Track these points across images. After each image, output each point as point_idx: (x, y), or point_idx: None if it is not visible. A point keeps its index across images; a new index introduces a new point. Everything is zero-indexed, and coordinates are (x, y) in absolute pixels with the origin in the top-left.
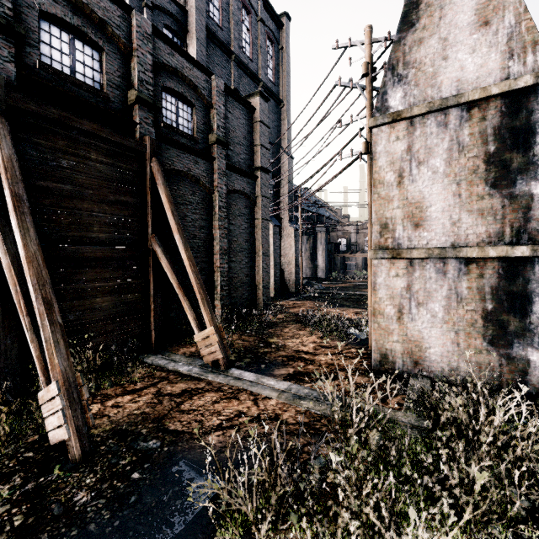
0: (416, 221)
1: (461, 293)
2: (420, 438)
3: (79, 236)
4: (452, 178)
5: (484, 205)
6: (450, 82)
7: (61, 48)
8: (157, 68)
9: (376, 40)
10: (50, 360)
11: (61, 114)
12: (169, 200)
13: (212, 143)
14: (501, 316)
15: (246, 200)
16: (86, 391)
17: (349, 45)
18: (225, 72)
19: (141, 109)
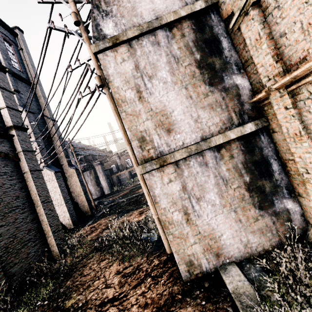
0: (167, 127)
1: (225, 176)
2: None
3: None
4: (180, 84)
5: (210, 100)
6: (148, 12)
7: None
8: None
9: (77, 1)
10: None
11: None
12: None
13: None
14: (257, 183)
15: (3, 159)
16: None
17: (54, 1)
18: None
19: None
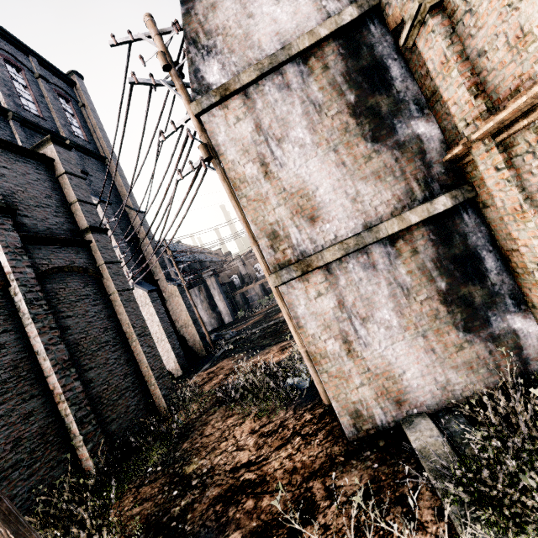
0: (309, 214)
1: (405, 282)
2: None
3: None
4: (325, 145)
5: (376, 165)
6: (269, 38)
7: None
8: None
9: (163, 31)
10: None
11: None
12: None
13: None
14: (460, 290)
15: (82, 276)
16: None
17: (132, 39)
18: (2, 132)
19: None
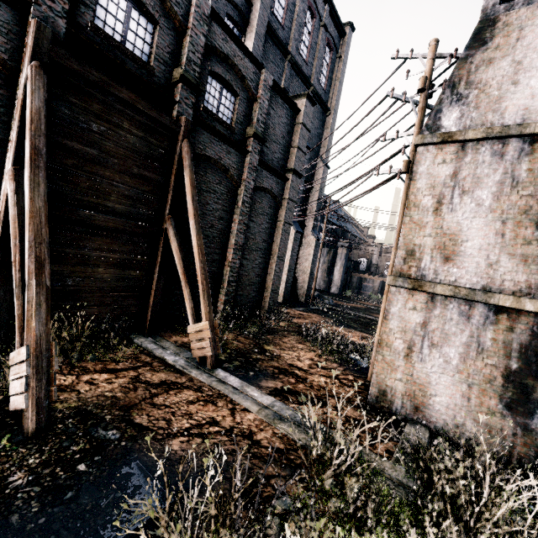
0: (447, 254)
1: (484, 343)
2: (406, 502)
3: (95, 202)
4: (498, 214)
5: (530, 251)
6: (515, 110)
7: (117, 14)
8: (209, 51)
9: (439, 56)
10: (28, 321)
11: (101, 77)
12: (192, 183)
13: (249, 136)
14: (526, 379)
15: (272, 200)
16: (56, 362)
17: (410, 57)
18: (278, 70)
19: (184, 88)
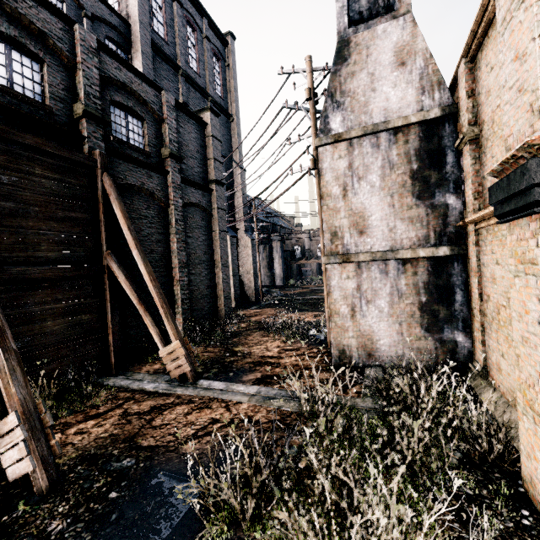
0: (360, 229)
1: (401, 289)
2: (376, 417)
3: (25, 256)
4: (387, 191)
5: (413, 213)
6: (379, 111)
7: None
8: (104, 82)
9: (315, 69)
10: (6, 389)
11: None
12: (125, 215)
13: (165, 157)
14: (433, 306)
15: (202, 213)
16: (49, 418)
17: (293, 72)
18: (173, 85)
19: (89, 122)
